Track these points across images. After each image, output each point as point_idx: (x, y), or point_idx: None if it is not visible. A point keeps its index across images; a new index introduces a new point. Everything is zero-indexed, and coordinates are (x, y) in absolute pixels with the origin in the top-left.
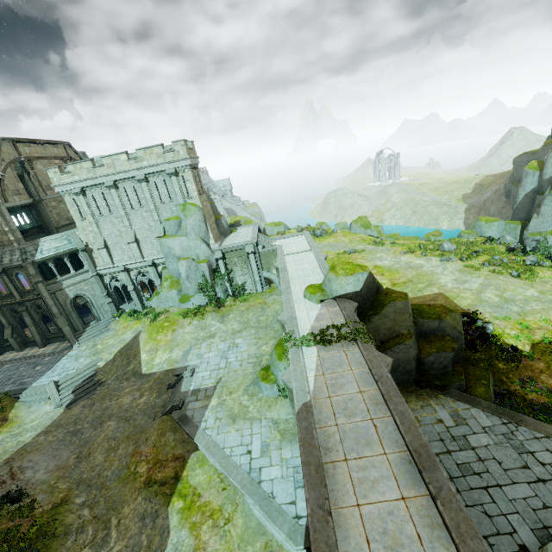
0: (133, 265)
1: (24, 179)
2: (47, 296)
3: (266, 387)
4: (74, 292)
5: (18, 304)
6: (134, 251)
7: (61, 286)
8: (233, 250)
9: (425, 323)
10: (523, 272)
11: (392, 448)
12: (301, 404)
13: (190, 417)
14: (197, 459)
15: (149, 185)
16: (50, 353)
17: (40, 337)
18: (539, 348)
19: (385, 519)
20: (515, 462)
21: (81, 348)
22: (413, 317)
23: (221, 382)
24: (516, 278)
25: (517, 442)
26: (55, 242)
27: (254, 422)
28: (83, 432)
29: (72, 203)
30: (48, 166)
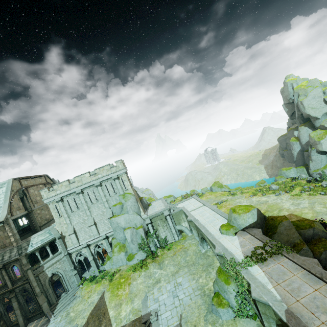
0: (92, 241)
1: (23, 200)
2: (33, 279)
3: (224, 312)
4: (51, 272)
5: (9, 291)
6: (93, 231)
7: (43, 269)
8: (156, 216)
9: (305, 232)
10: (326, 191)
11: None
12: (283, 312)
13: None
14: None
15: (102, 187)
16: None
17: (22, 319)
18: None
19: None
20: None
21: (57, 319)
22: (296, 230)
23: (183, 318)
24: (325, 195)
25: None
26: (41, 236)
27: None
28: None
29: (53, 208)
30: (36, 189)
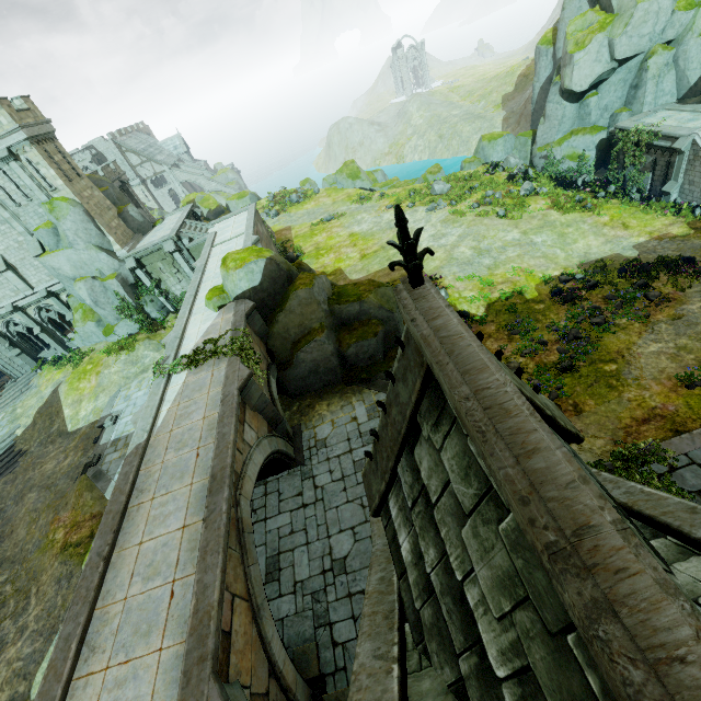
0: (23, 300)
1: None
2: None
3: None
4: None
5: None
6: (14, 282)
7: None
8: (149, 253)
9: (343, 309)
10: (511, 209)
11: (202, 476)
12: (134, 446)
13: (104, 472)
14: None
15: None
16: None
17: None
18: (495, 307)
19: (157, 552)
20: None
21: None
22: (328, 305)
23: None
24: (502, 218)
25: None
26: None
27: None
28: (6, 510)
29: None
30: None
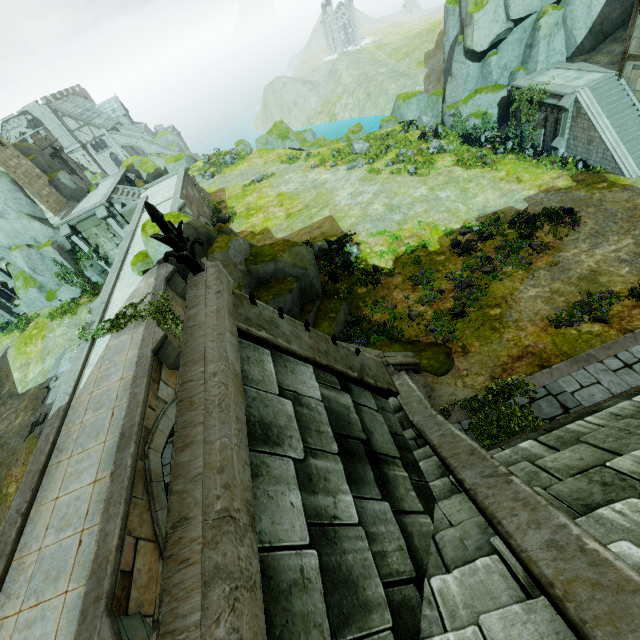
0: None
1: None
2: None
3: None
4: None
5: None
6: None
7: None
8: (83, 219)
9: (259, 268)
10: (421, 166)
11: (114, 433)
12: (56, 409)
13: None
14: None
15: None
16: None
17: None
18: (402, 260)
19: (70, 505)
20: None
21: None
22: (246, 266)
23: None
24: (412, 175)
25: None
26: None
27: None
28: None
29: None
30: None
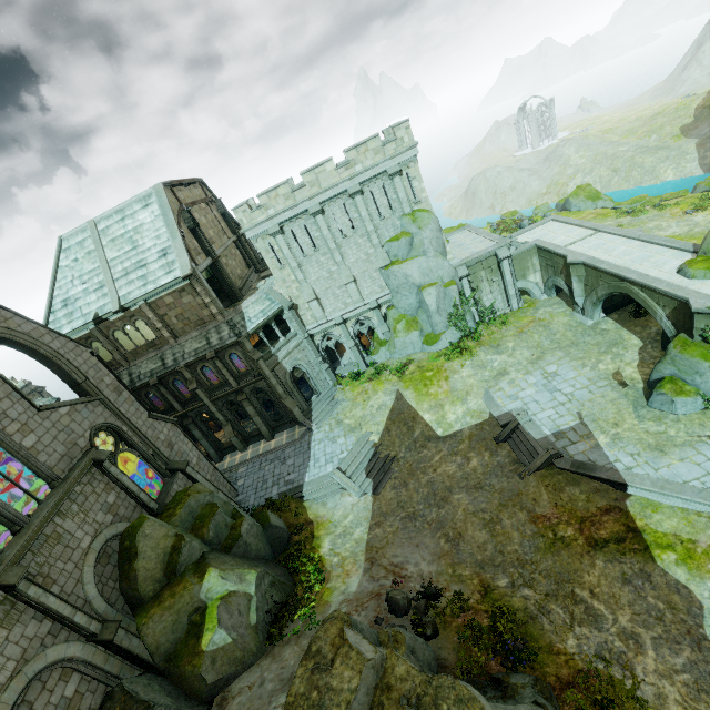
0: (351, 313)
1: (197, 233)
2: (269, 374)
3: (686, 402)
4: (290, 364)
5: (235, 392)
6: (352, 294)
7: (277, 360)
8: (478, 261)
9: None
10: None
11: None
12: None
13: (588, 462)
14: (641, 505)
15: (364, 199)
16: (287, 443)
17: (266, 428)
18: None
19: None
20: None
21: (323, 428)
22: None
23: (585, 417)
24: None
25: None
26: (257, 305)
27: (697, 446)
28: (423, 515)
29: (266, 250)
30: (200, 213)
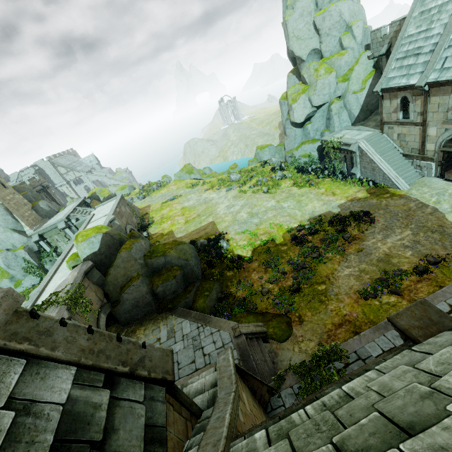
0: None
1: None
2: None
3: None
4: None
5: None
6: None
7: None
8: (49, 230)
9: (153, 261)
10: (271, 188)
11: None
12: None
13: None
14: None
15: None
16: None
17: None
18: (258, 250)
19: None
20: (188, 360)
21: None
22: (144, 260)
23: None
24: (266, 193)
25: (198, 342)
26: None
27: None
28: None
29: None
30: None
